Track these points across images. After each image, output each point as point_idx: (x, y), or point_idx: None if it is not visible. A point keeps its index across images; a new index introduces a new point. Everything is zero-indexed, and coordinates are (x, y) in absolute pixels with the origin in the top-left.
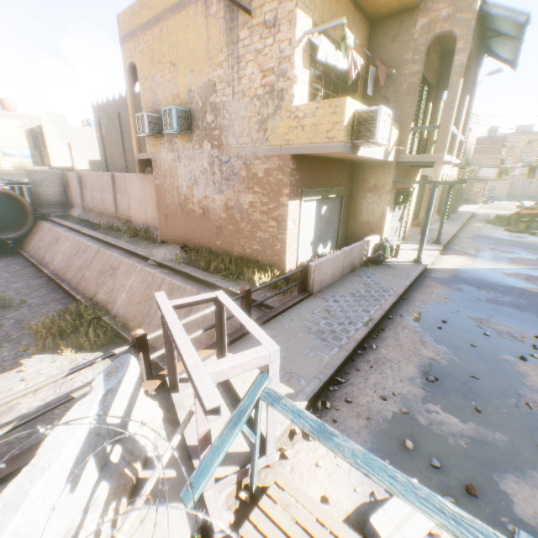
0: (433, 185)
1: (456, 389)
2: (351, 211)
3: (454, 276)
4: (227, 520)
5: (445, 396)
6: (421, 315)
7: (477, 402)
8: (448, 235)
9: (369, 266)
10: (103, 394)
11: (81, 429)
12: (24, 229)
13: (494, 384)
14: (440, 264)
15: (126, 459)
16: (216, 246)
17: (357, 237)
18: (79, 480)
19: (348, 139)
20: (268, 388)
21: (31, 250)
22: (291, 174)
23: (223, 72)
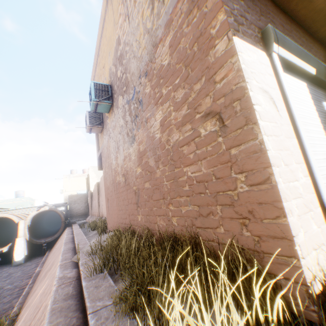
0: None
1: None
2: None
3: None
4: None
5: None
6: None
7: None
8: None
9: None
10: None
11: None
12: (56, 234)
13: None
14: None
15: None
16: (138, 224)
17: None
18: None
19: None
20: None
21: (51, 250)
22: None
23: (121, 18)
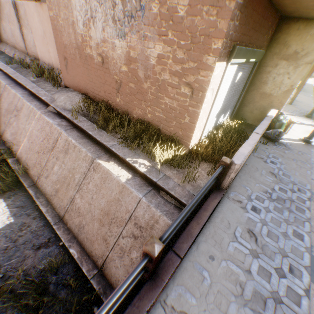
0: None
1: None
2: (255, 79)
3: None
4: None
5: None
6: None
7: None
8: (311, 108)
9: (266, 143)
10: None
11: None
12: None
13: None
14: None
15: None
16: (115, 103)
17: (252, 107)
18: None
19: None
20: None
21: None
22: (233, 14)
23: None
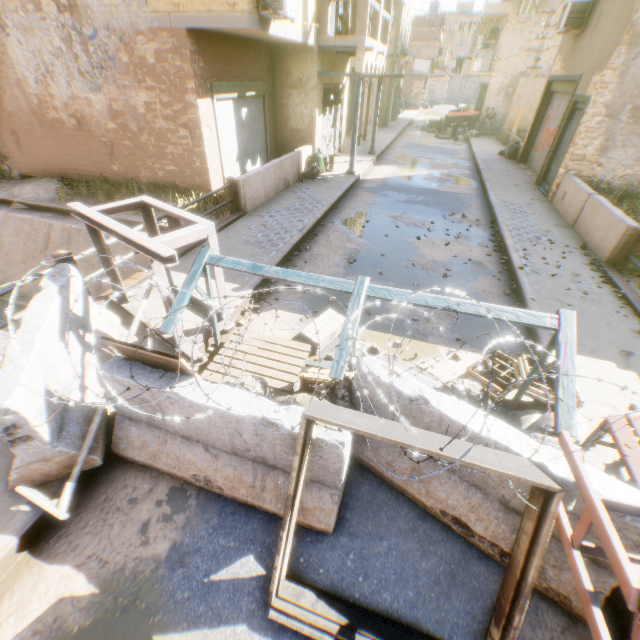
0: (358, 79)
1: (369, 265)
2: (278, 116)
3: (383, 184)
4: (202, 354)
5: (360, 270)
6: (350, 220)
7: (381, 269)
8: (384, 145)
9: (304, 181)
10: (59, 289)
11: (55, 307)
12: None
13: (396, 257)
14: (373, 175)
15: (101, 343)
16: (114, 173)
17: (289, 150)
18: (69, 344)
19: (254, 11)
20: (211, 255)
21: None
22: (192, 60)
23: None
